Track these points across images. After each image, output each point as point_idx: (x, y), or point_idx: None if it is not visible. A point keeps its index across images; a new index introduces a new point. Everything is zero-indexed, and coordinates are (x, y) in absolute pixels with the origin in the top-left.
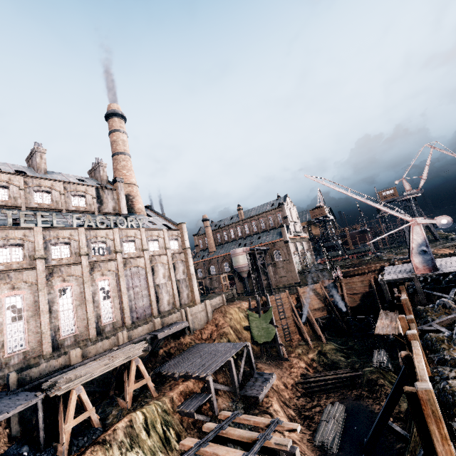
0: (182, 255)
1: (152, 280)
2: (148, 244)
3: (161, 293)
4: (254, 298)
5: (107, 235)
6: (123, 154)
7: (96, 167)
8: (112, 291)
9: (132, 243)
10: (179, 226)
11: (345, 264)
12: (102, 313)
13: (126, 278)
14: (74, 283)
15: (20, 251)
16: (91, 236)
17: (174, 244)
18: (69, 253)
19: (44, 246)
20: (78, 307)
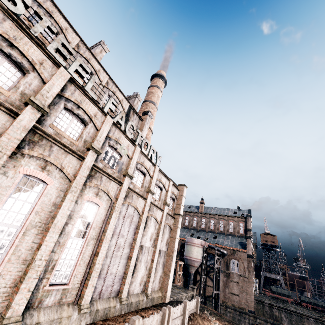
0: (172, 220)
1: (141, 236)
2: (153, 188)
3: (140, 261)
4: (223, 317)
5: (127, 147)
6: (154, 104)
7: (132, 97)
8: (94, 226)
9: (141, 175)
10: (179, 187)
11: (324, 320)
12: (59, 262)
13: (118, 216)
14: (54, 182)
15: (15, 76)
16: (113, 136)
17: (170, 204)
18: (77, 135)
19: (55, 99)
20: (31, 229)
